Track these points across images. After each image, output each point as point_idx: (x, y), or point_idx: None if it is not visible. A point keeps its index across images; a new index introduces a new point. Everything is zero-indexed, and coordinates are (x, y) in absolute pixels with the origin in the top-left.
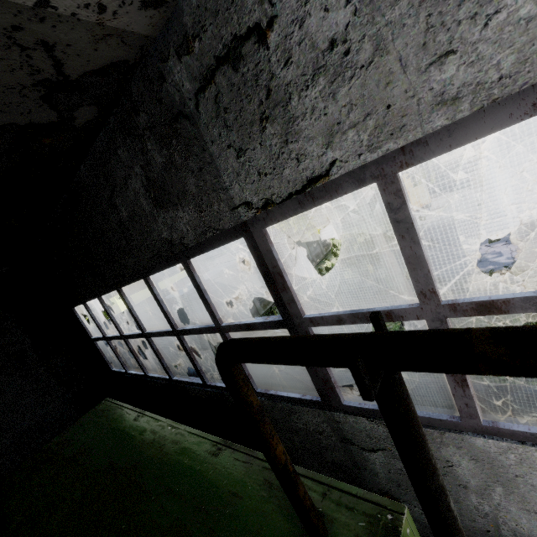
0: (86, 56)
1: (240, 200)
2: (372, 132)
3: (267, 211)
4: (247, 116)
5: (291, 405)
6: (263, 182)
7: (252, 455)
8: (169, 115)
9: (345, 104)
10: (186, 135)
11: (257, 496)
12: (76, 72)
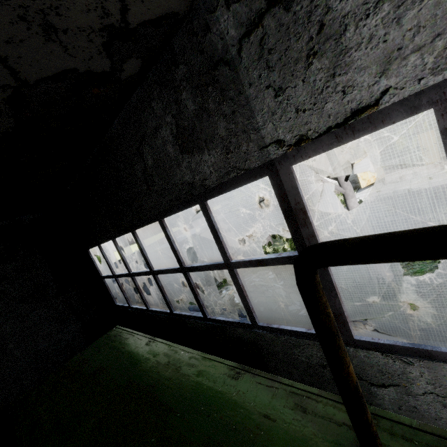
0: (148, 4)
1: (271, 139)
2: (439, 54)
3: (298, 148)
4: (292, 54)
5: (295, 338)
6: (299, 119)
7: (275, 380)
8: (208, 63)
9: (411, 27)
10: (224, 81)
11: (291, 419)
12: (136, 20)
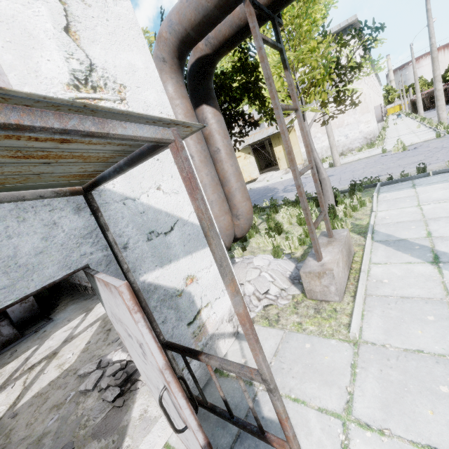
0: None
1: None
2: None
3: None
4: None
5: None
6: None
7: None
8: None
9: None
10: None
11: None
12: None
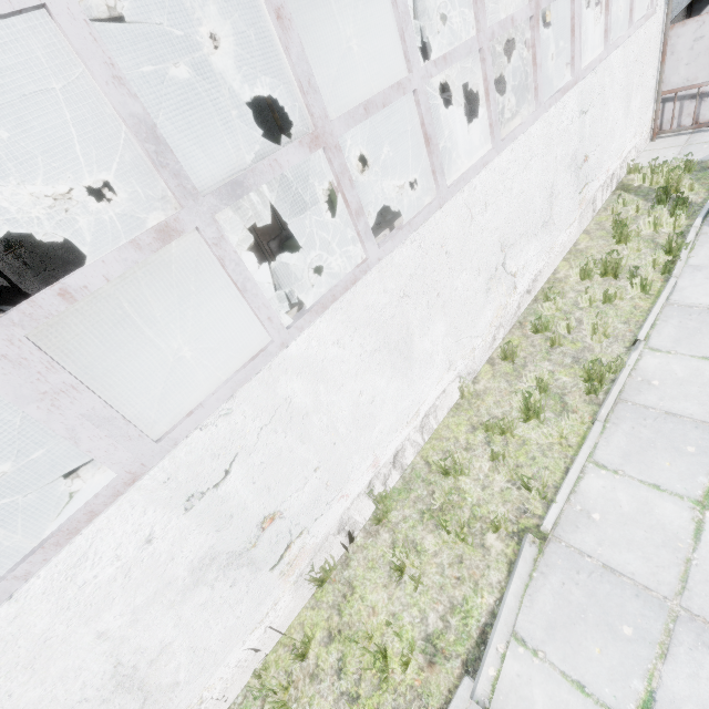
0: None
1: None
2: None
3: None
4: None
5: None
6: None
7: None
8: None
9: None
10: None
11: None
12: None
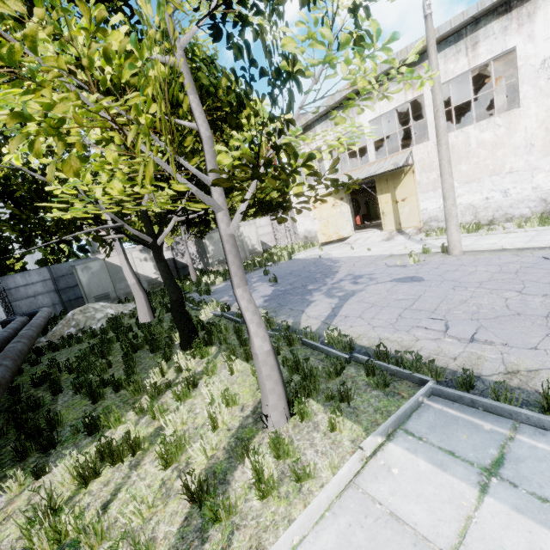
0: None
1: None
2: None
3: None
4: None
5: None
6: None
7: None
8: None
9: None
10: None
11: None
12: None
